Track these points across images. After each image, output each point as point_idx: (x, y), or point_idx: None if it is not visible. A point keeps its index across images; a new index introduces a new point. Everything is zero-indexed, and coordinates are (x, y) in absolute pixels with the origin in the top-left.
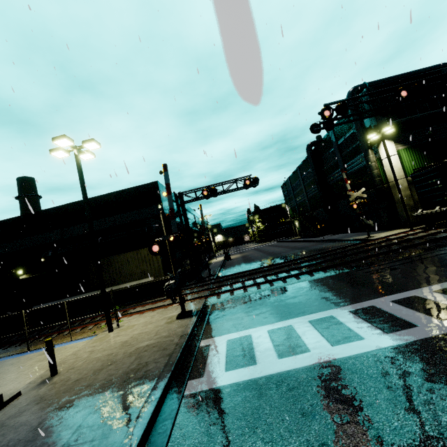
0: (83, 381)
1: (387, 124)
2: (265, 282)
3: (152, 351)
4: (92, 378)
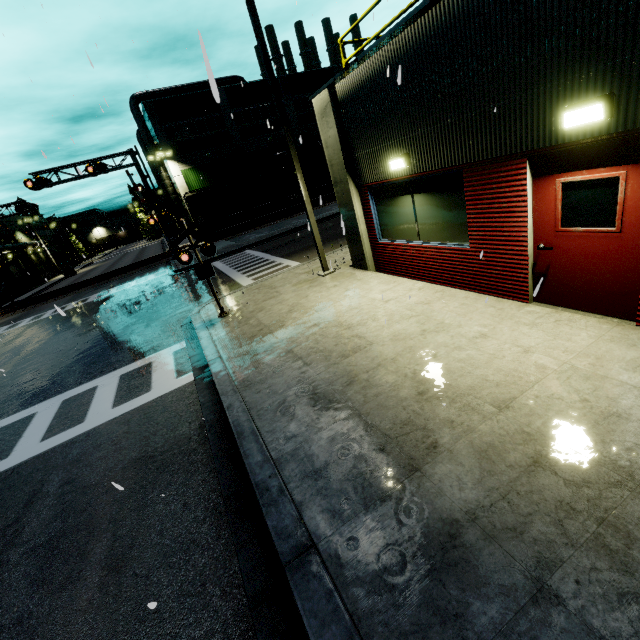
0: None
1: (171, 143)
2: (30, 305)
3: None
4: None
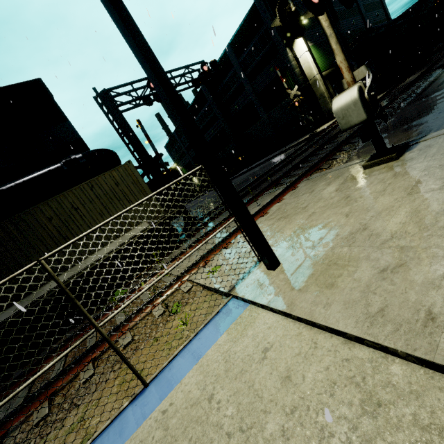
0: None
1: None
2: (349, 137)
3: None
4: None
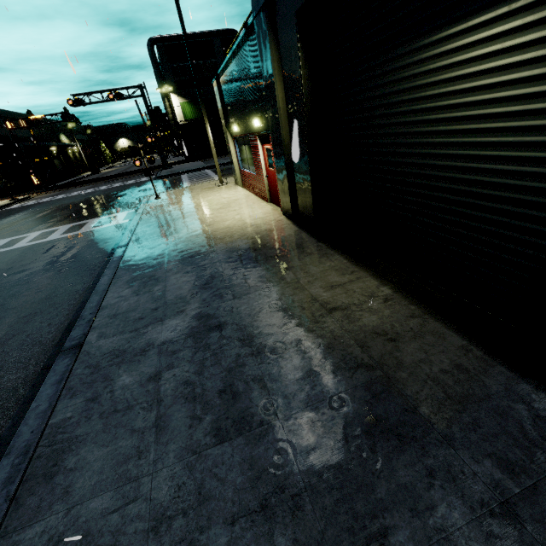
0: None
1: (174, 80)
2: (65, 188)
3: None
4: None
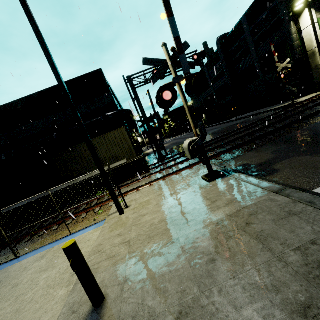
0: (207, 318)
1: None
2: (259, 137)
3: (270, 221)
4: (221, 304)
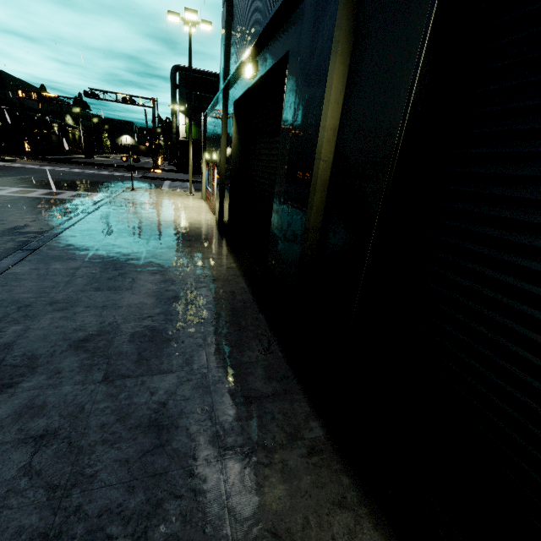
0: None
1: (187, 103)
2: (54, 161)
3: None
4: None
